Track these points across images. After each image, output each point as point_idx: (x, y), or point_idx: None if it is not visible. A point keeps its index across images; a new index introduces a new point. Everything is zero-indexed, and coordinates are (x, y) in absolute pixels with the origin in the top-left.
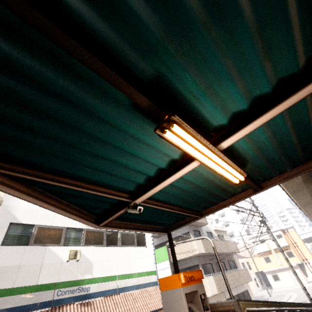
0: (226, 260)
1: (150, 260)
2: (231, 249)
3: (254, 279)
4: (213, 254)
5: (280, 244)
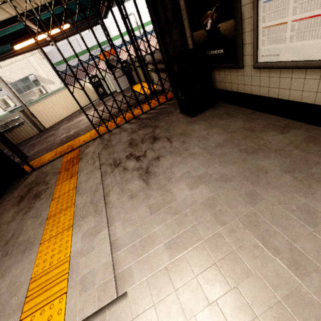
0: None
1: None
2: None
3: None
4: None
5: None
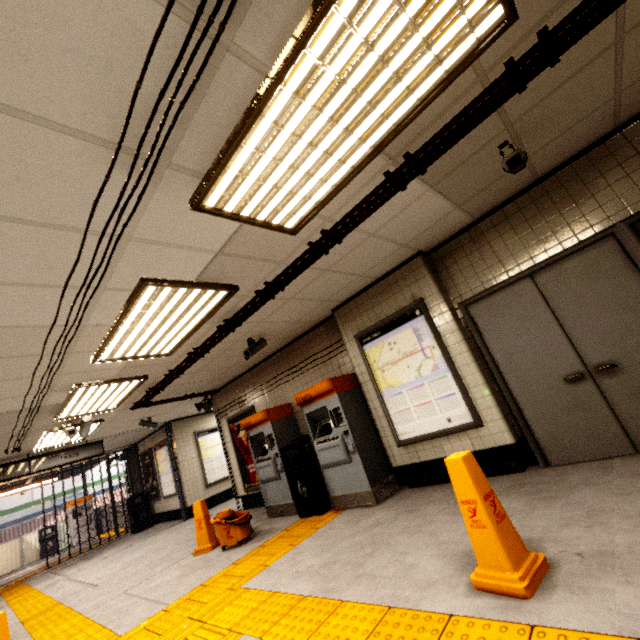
0: None
1: None
2: None
3: None
4: None
5: None
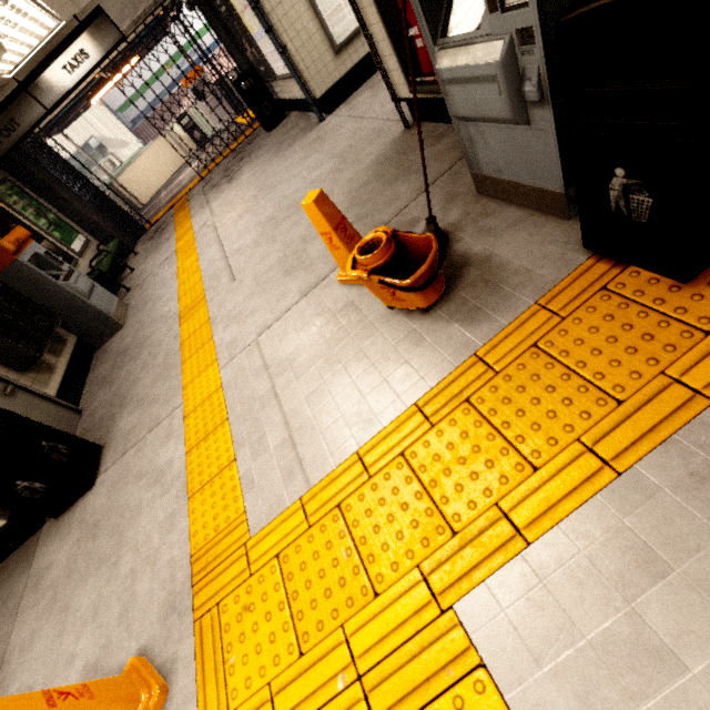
0: None
1: None
2: None
3: None
4: None
5: None
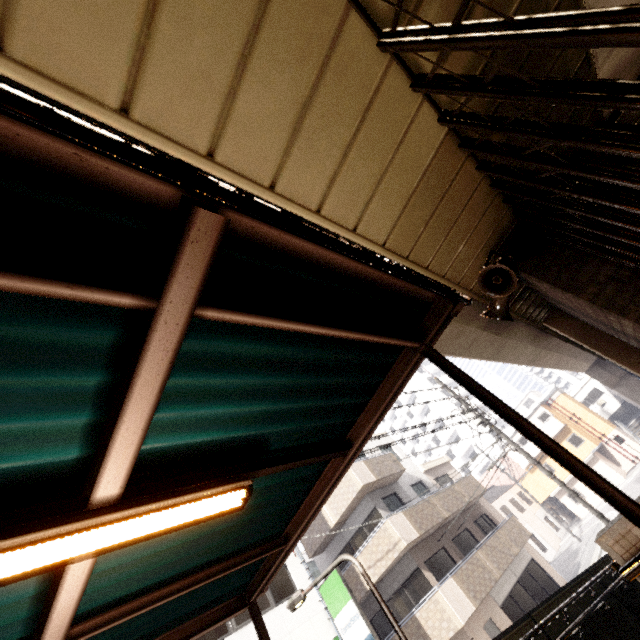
0: (471, 521)
1: (316, 618)
2: (469, 494)
3: (545, 518)
4: (439, 526)
5: (552, 430)
